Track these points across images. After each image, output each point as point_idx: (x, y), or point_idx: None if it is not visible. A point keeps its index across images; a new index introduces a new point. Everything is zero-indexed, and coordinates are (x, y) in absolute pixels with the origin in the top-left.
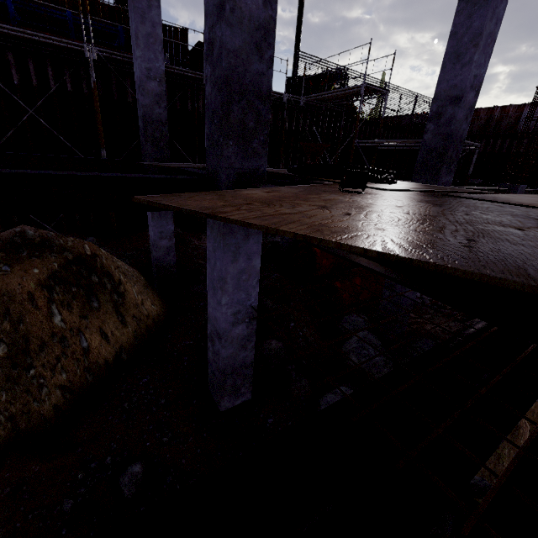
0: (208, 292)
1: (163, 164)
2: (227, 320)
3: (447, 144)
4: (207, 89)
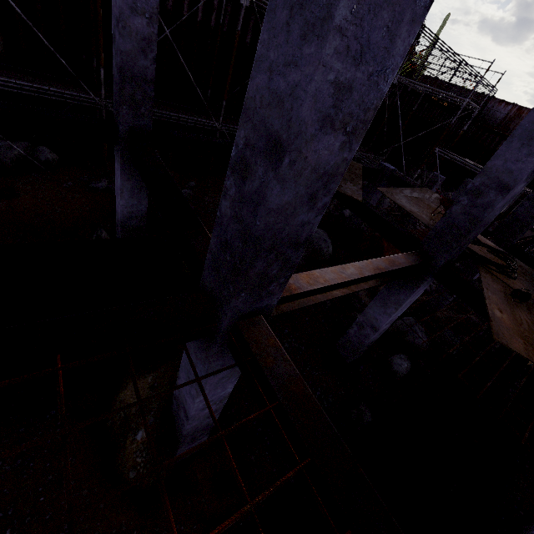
0: (373, 301)
1: (341, 187)
2: (386, 323)
3: (532, 222)
4: (455, 207)
